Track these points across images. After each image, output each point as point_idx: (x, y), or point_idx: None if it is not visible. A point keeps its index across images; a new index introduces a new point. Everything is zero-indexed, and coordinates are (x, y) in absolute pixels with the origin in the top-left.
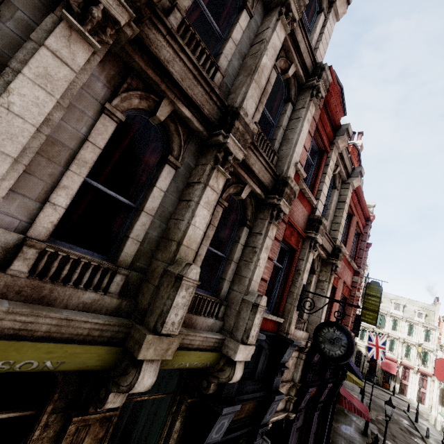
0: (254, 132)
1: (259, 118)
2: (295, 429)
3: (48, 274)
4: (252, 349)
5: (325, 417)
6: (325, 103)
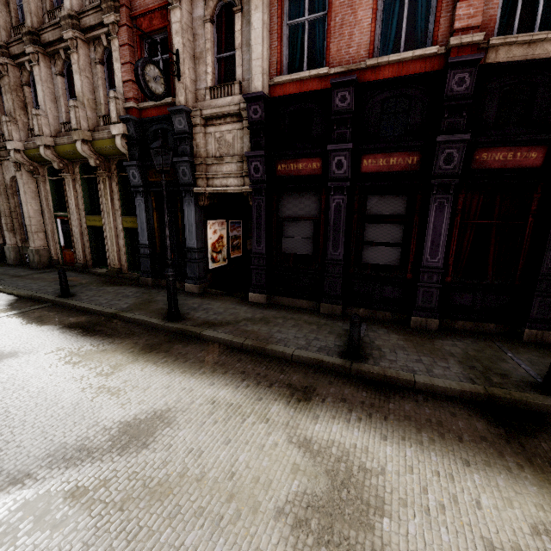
0: (68, 13)
1: None
2: (264, 206)
3: (68, 130)
4: (120, 126)
5: (426, 220)
6: None
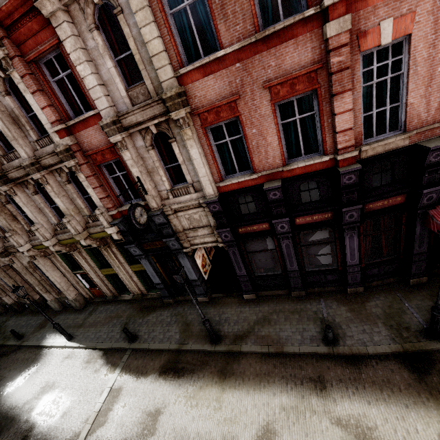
0: (30, 163)
1: (32, 133)
2: (237, 252)
3: (62, 228)
4: (113, 228)
5: (344, 242)
6: (11, 23)
